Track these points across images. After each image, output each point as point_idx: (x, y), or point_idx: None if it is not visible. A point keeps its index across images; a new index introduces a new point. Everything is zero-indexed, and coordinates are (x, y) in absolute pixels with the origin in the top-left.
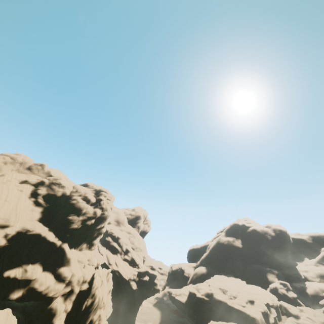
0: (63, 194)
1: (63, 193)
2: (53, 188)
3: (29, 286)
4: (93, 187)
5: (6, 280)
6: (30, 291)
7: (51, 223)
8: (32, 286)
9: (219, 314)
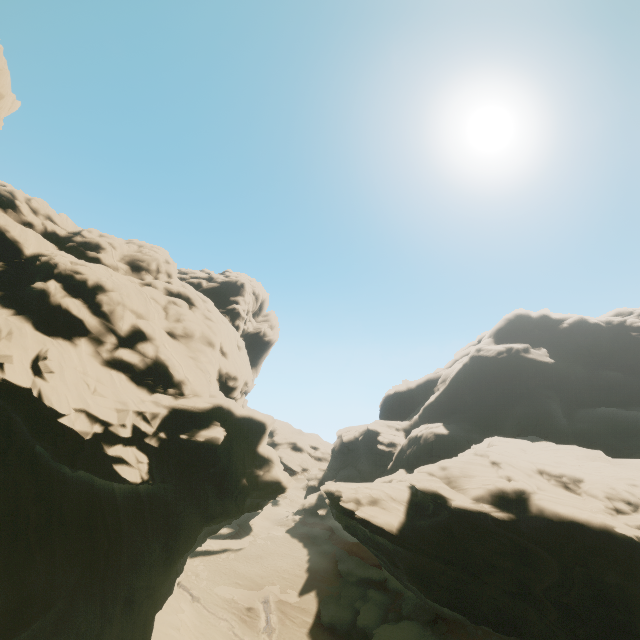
0: None
1: None
2: None
3: None
4: None
5: None
6: None
7: None
8: None
9: (576, 580)
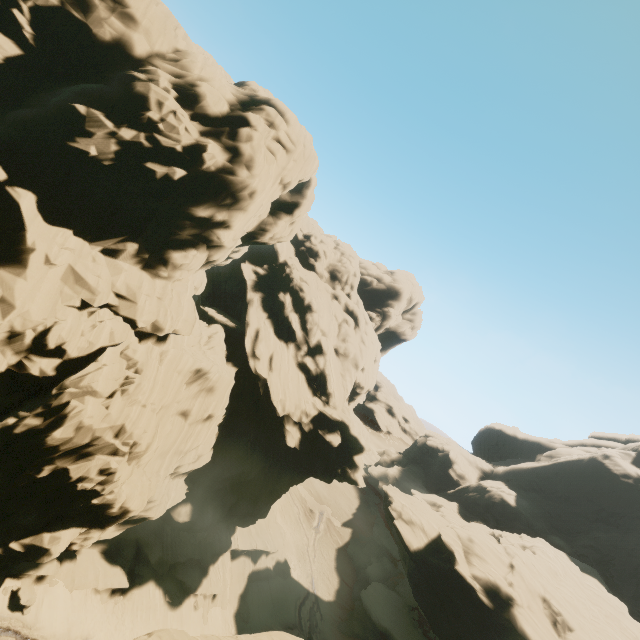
0: (120, 42)
1: (118, 37)
2: (90, 2)
3: None
4: (255, 93)
5: None
6: None
7: (21, 105)
8: None
9: None
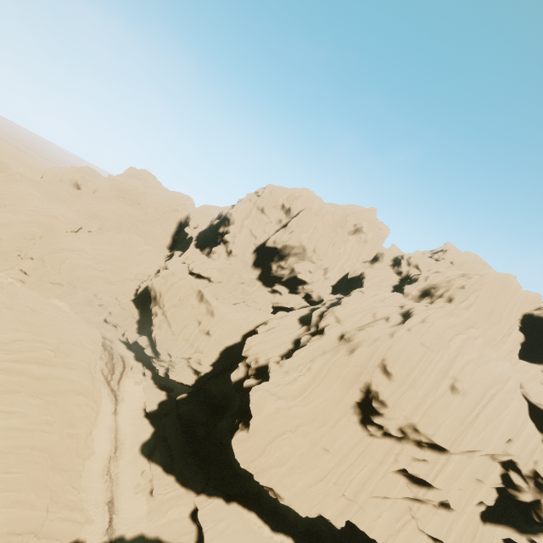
0: None
1: None
2: None
3: None
4: None
5: None
6: None
7: None
8: None
9: None
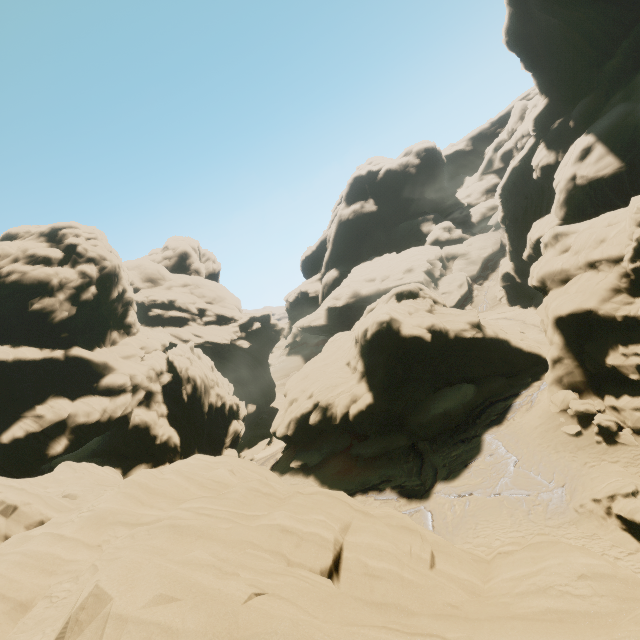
0: None
1: None
2: None
3: (69, 427)
4: (31, 233)
5: (17, 446)
6: (79, 431)
7: (4, 336)
8: (74, 425)
9: None
